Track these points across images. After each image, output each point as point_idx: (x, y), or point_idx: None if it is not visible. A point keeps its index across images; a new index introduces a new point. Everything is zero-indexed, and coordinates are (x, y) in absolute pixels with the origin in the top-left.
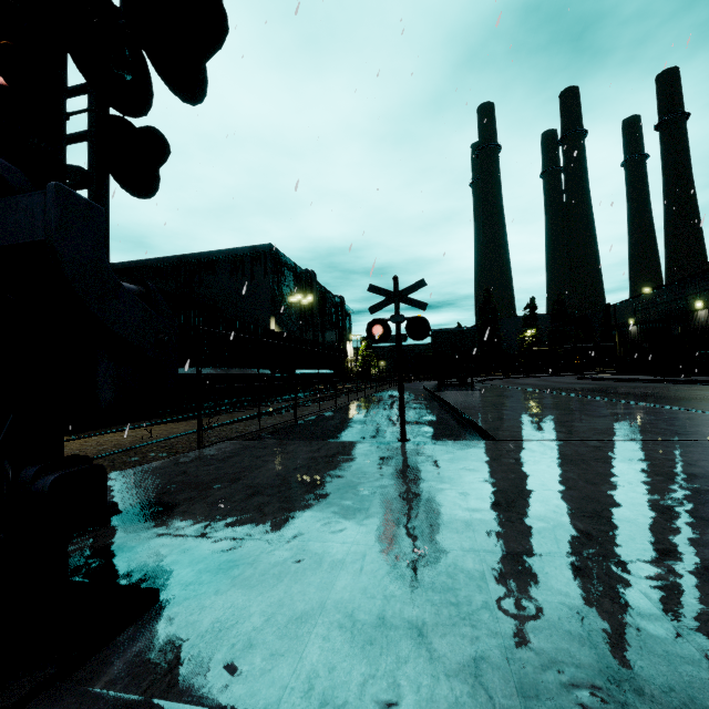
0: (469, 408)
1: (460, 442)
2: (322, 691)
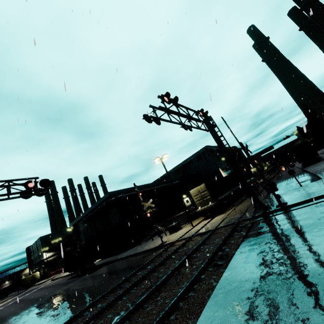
0: (317, 172)
1: (314, 182)
2: (305, 198)
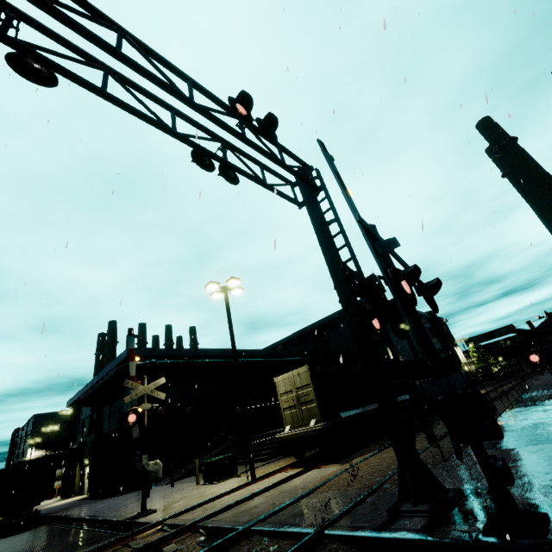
0: None
1: None
2: None
